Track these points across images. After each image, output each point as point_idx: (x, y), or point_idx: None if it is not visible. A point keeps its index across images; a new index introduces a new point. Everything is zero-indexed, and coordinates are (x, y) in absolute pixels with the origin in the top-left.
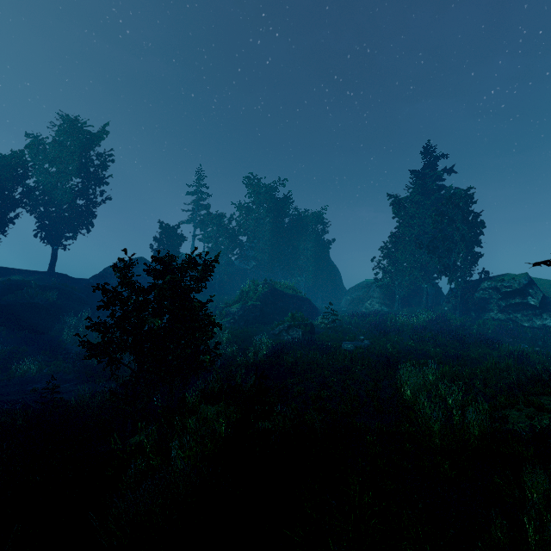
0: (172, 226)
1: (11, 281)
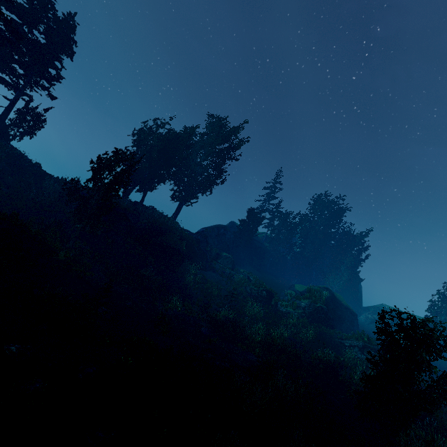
0: (257, 212)
1: (162, 225)
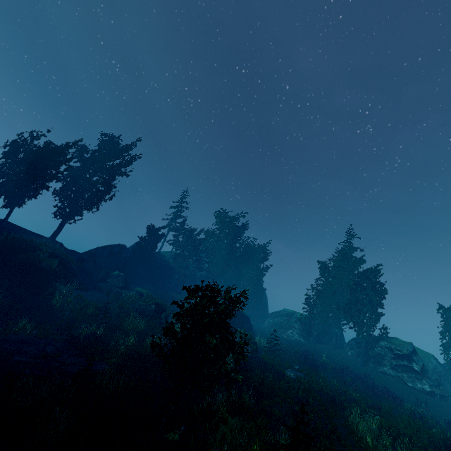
0: (157, 229)
1: (27, 242)
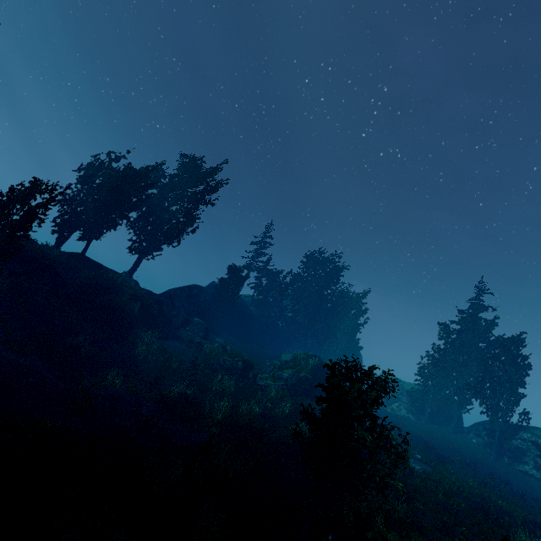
0: (239, 269)
1: (108, 281)
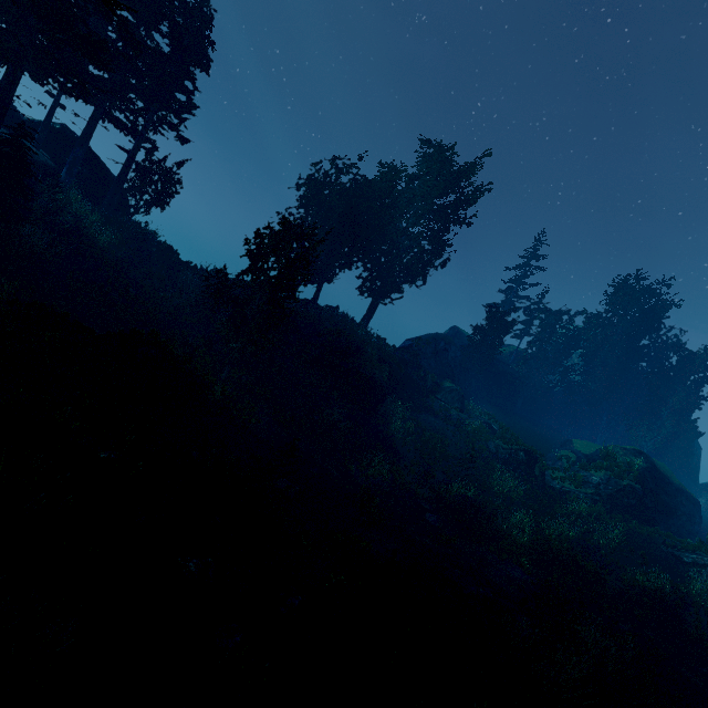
0: (503, 312)
1: (350, 338)
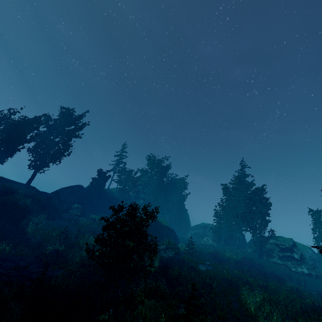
0: (104, 172)
1: (8, 187)
